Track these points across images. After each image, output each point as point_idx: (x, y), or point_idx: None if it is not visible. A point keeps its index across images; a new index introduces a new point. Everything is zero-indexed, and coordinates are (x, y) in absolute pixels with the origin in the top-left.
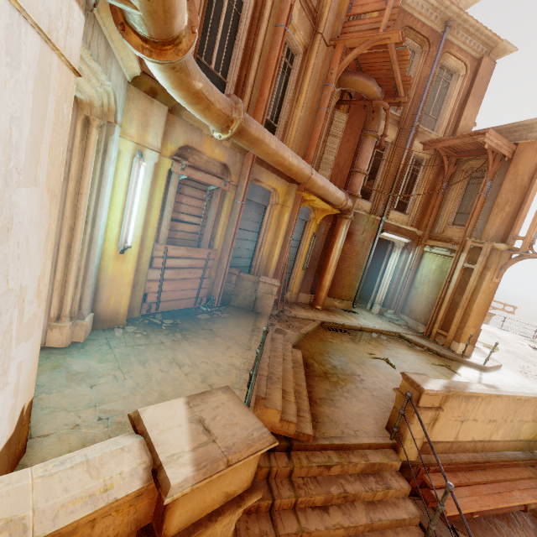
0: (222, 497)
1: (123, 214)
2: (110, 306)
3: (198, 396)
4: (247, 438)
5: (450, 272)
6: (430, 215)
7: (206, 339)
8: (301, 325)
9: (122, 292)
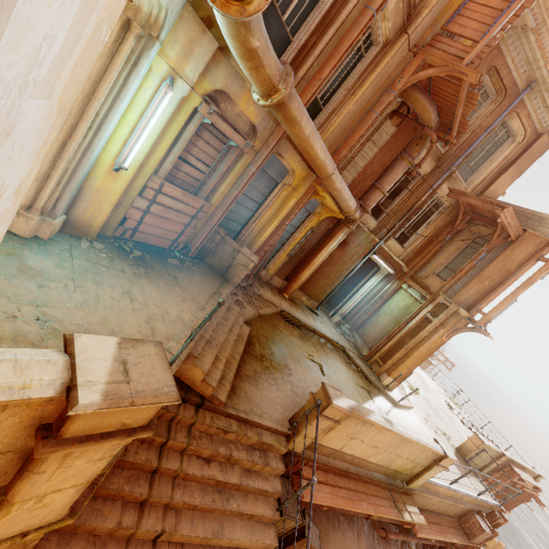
0: (119, 425)
1: (131, 133)
2: (85, 216)
3: (131, 341)
4: (157, 390)
5: (412, 315)
6: (423, 258)
7: (167, 284)
8: (262, 306)
9: (102, 208)
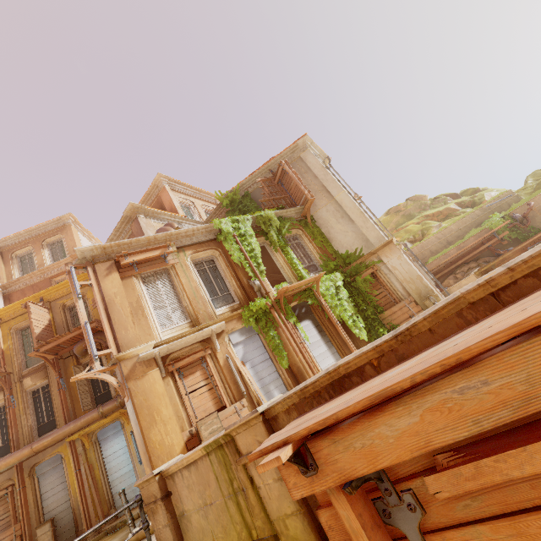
0: None
1: None
2: None
3: None
4: None
5: None
6: None
7: None
8: None
9: None
